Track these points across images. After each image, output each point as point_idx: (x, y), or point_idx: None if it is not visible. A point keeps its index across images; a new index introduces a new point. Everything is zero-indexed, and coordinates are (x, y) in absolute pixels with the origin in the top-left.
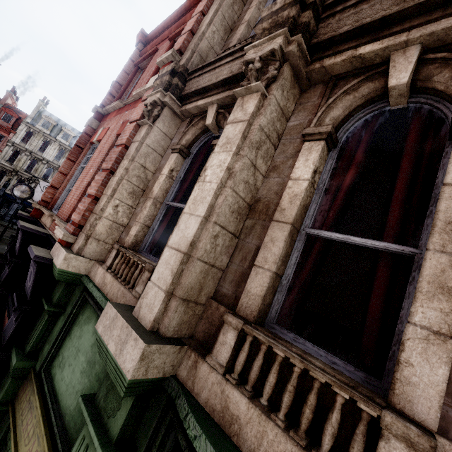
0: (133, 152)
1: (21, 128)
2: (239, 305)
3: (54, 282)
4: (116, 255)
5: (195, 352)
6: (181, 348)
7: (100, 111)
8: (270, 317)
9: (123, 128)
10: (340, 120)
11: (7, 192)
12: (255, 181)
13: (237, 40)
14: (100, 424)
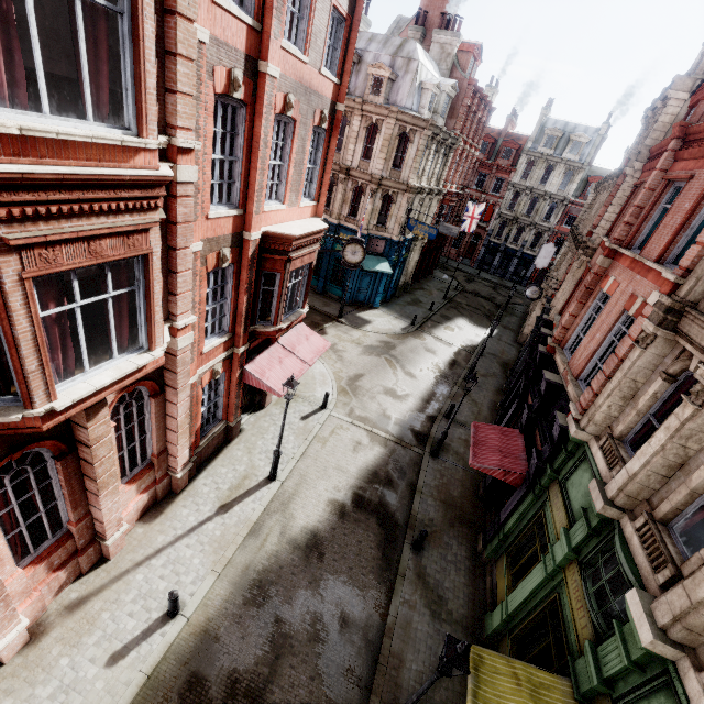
0: (625, 370)
1: (521, 161)
2: (654, 511)
3: (568, 437)
4: (605, 441)
5: (628, 517)
6: (622, 513)
7: (613, 248)
8: (671, 524)
9: (630, 305)
10: None
11: (507, 246)
12: (686, 453)
13: None
14: (587, 520)
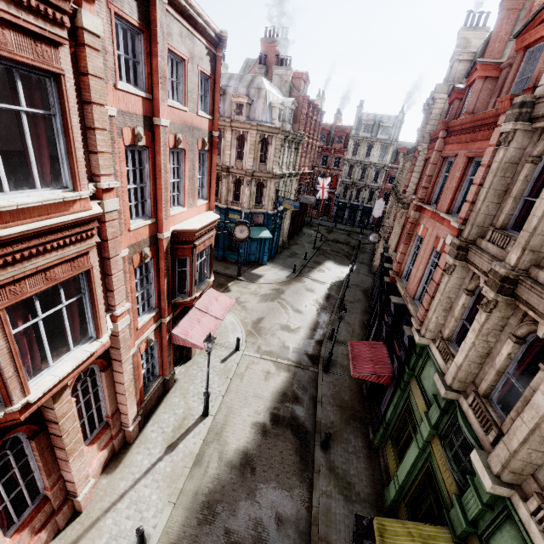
0: (441, 291)
1: (350, 144)
2: (478, 389)
3: (415, 343)
4: (439, 342)
5: (463, 397)
6: (458, 394)
7: (419, 204)
8: (490, 397)
9: (437, 244)
10: (525, 334)
11: (352, 203)
12: (489, 345)
13: (504, 216)
14: (438, 403)
